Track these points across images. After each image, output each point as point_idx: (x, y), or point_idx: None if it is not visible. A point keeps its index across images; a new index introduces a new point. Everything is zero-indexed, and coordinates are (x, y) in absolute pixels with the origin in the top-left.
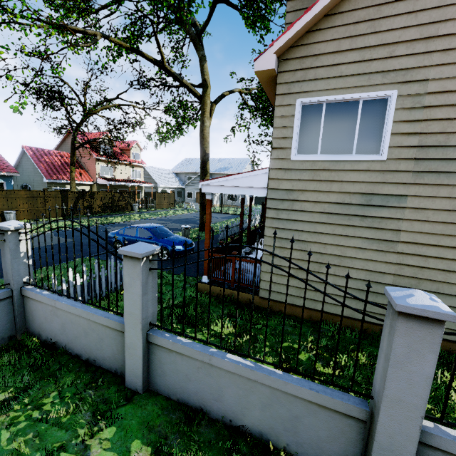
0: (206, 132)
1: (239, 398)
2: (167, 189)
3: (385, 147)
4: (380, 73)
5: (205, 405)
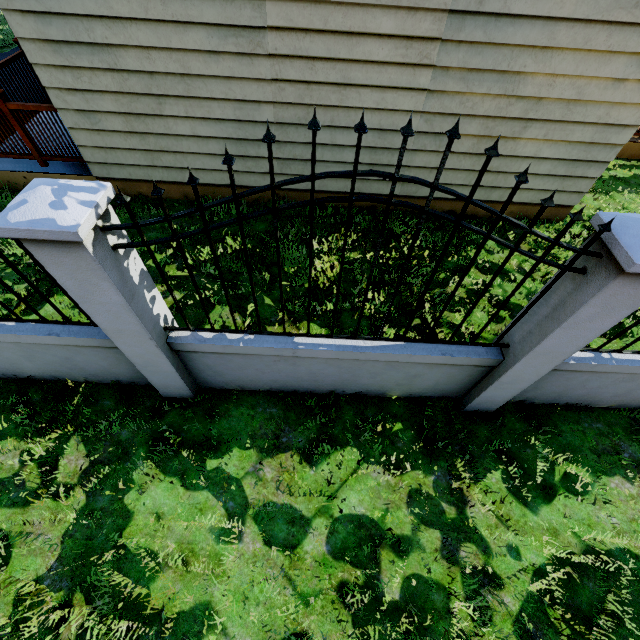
0: None
1: None
2: None
3: None
4: None
5: None
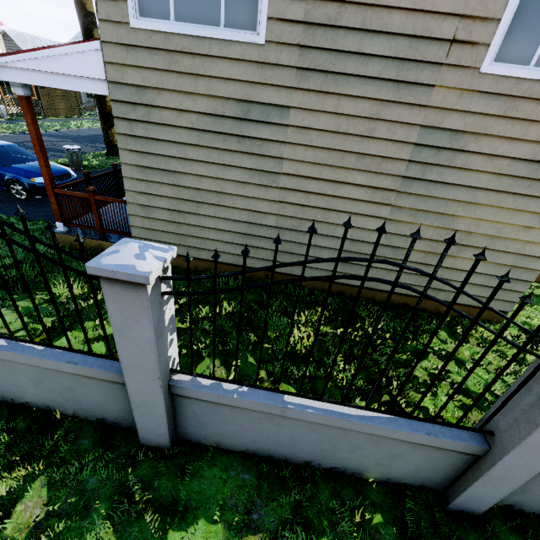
0: None
1: (6, 379)
2: None
3: (262, 17)
4: None
5: None
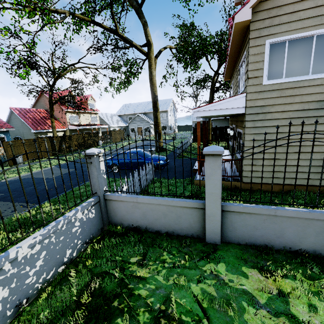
0: (154, 80)
1: (297, 233)
2: (116, 128)
3: None
4: None
5: (269, 242)
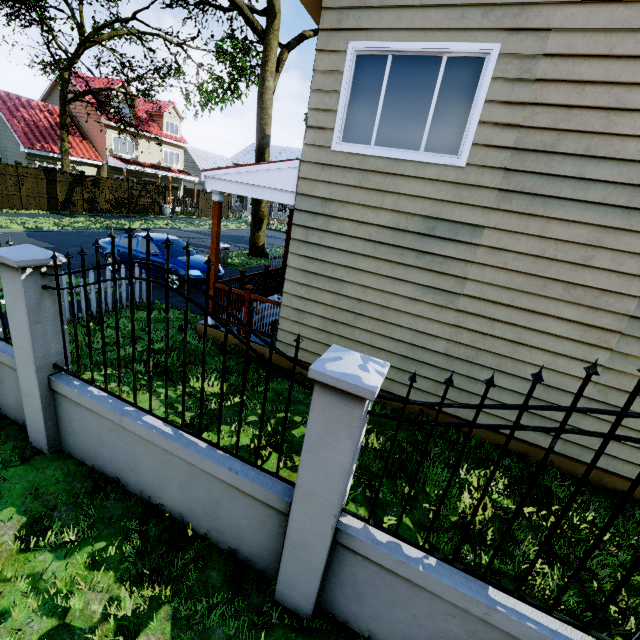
0: (267, 99)
1: (156, 472)
2: None
3: (466, 143)
4: (481, 8)
5: (122, 476)
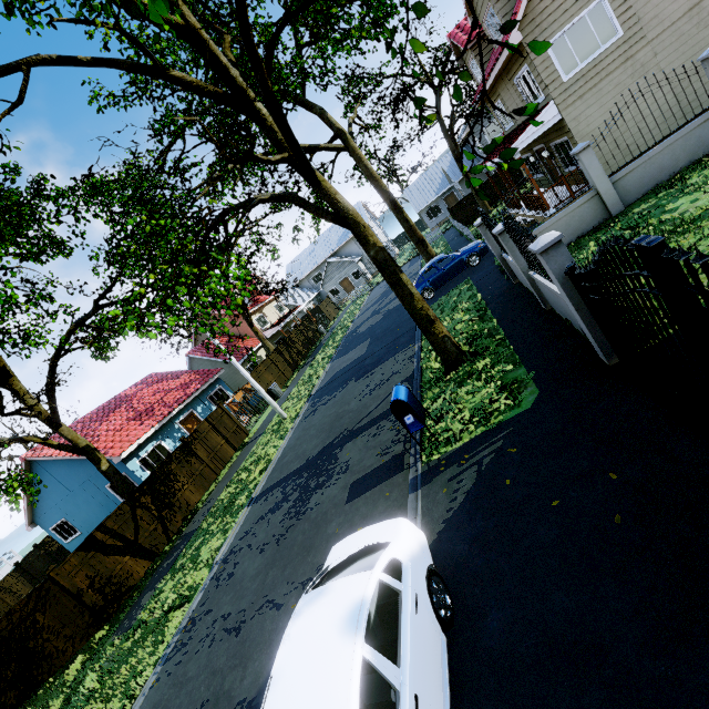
0: (375, 174)
1: (671, 159)
2: (308, 305)
3: (617, 28)
4: None
5: (657, 181)
